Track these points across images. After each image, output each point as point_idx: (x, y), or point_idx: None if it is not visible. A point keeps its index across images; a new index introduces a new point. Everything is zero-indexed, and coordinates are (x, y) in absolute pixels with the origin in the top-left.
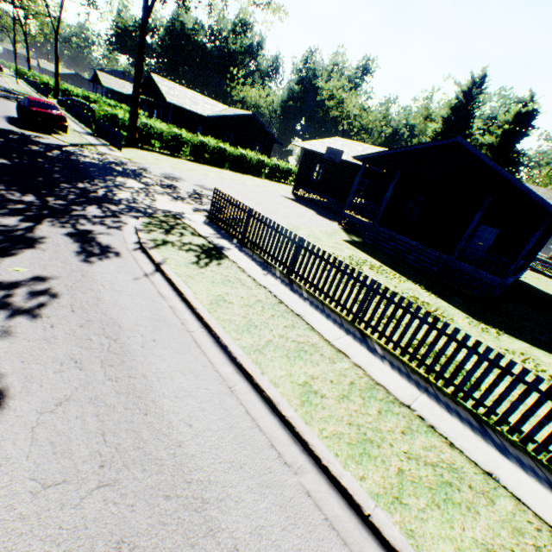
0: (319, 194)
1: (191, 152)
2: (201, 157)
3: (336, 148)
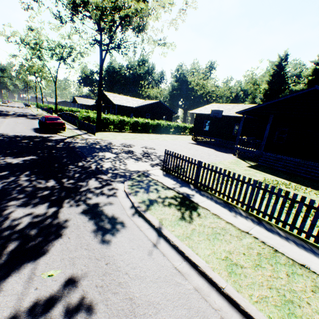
0: (210, 137)
1: (130, 127)
2: (136, 129)
3: (217, 109)
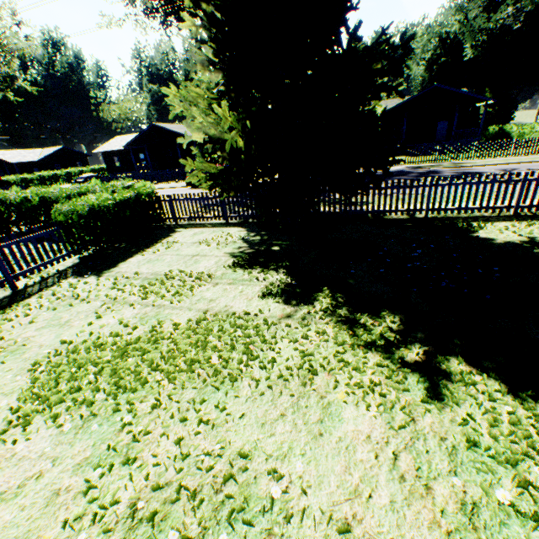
0: None
1: None
2: None
3: None
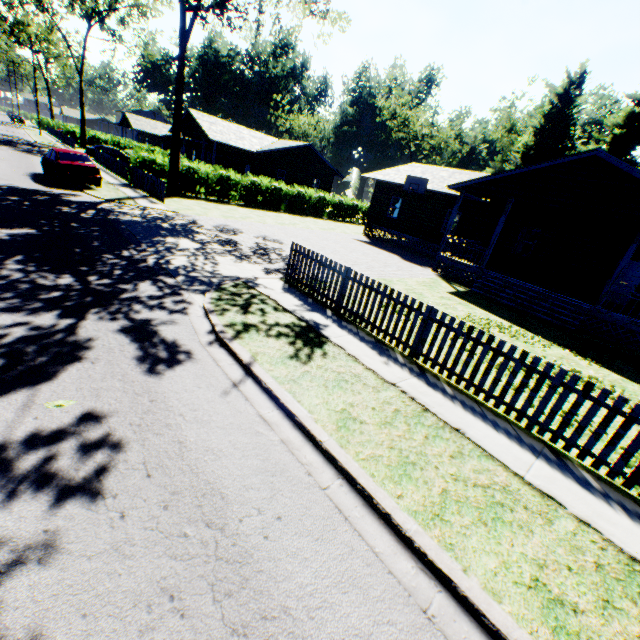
0: (398, 233)
1: (242, 195)
2: (253, 200)
3: (419, 177)
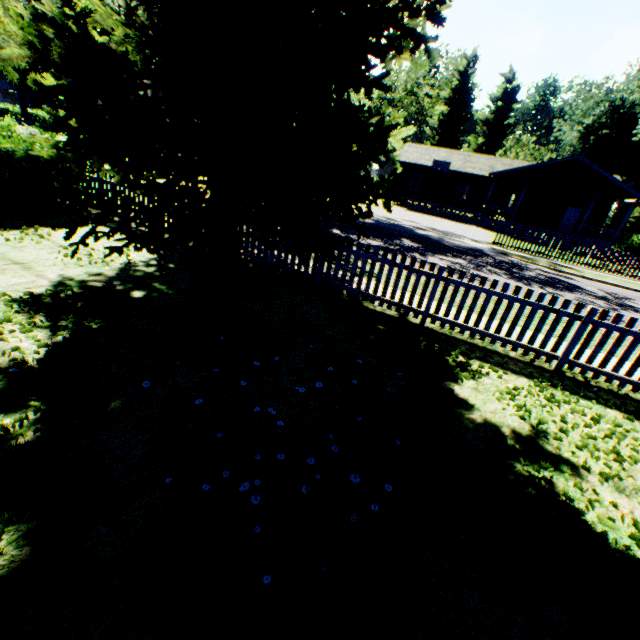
0: (421, 201)
1: None
2: None
3: (443, 161)
